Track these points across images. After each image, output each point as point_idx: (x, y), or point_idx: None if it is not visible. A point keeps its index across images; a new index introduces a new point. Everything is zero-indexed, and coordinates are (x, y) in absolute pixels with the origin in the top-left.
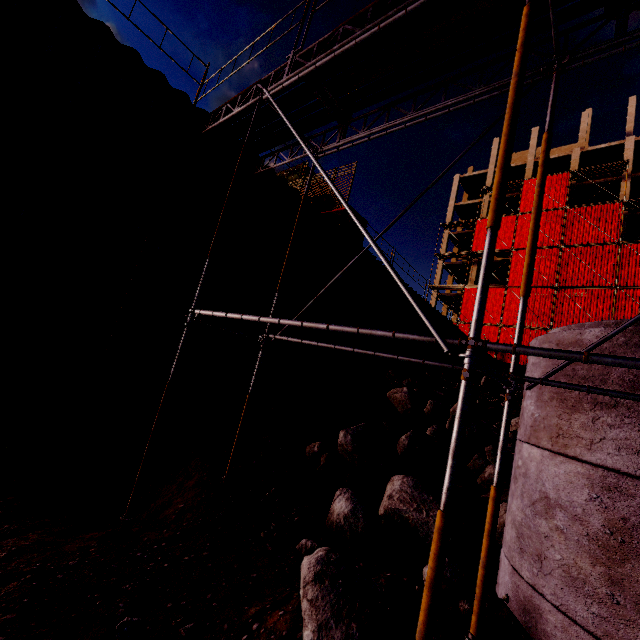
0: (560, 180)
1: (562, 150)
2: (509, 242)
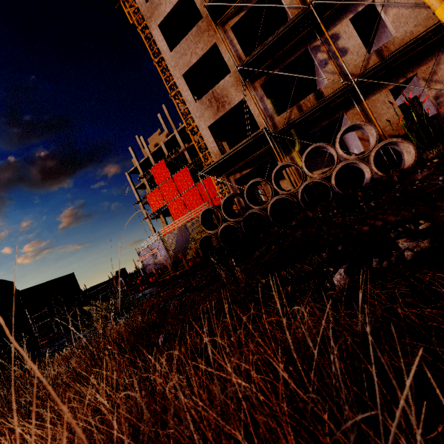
0: (162, 164)
1: (162, 136)
2: (163, 201)
